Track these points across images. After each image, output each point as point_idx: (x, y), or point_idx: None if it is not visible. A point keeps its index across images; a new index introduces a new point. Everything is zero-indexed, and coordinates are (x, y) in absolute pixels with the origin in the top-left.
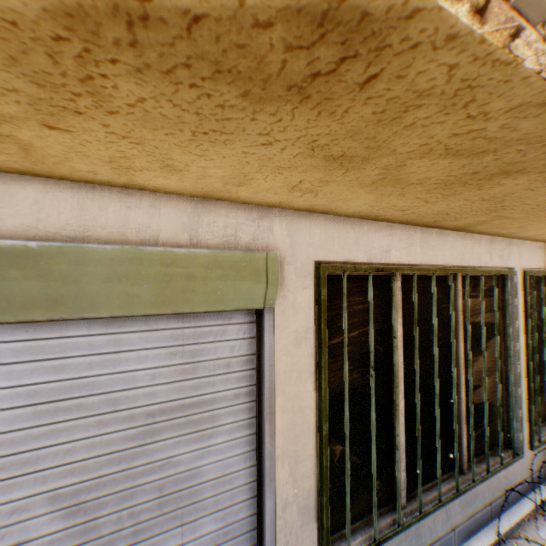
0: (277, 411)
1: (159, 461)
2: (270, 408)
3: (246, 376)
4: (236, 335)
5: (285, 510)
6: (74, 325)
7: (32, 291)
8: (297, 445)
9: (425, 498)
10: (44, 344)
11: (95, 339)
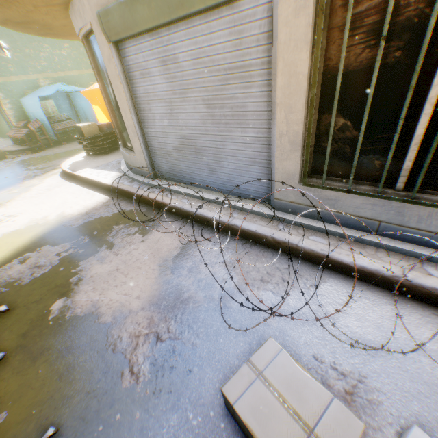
0: (278, 74)
1: (230, 95)
2: (275, 71)
3: (268, 50)
4: (262, 16)
5: (281, 138)
6: (196, 20)
7: (175, 1)
8: (290, 101)
9: (431, 197)
10: (190, 32)
11: (203, 28)
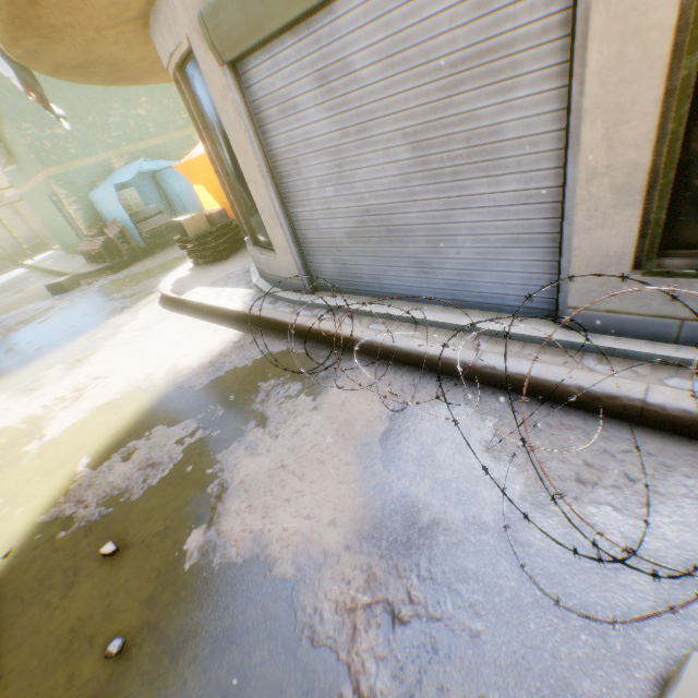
0: (590, 42)
1: (464, 115)
2: (581, 39)
3: None
4: None
5: (589, 183)
6: None
7: None
8: (620, 98)
9: None
10: (375, 4)
11: None
